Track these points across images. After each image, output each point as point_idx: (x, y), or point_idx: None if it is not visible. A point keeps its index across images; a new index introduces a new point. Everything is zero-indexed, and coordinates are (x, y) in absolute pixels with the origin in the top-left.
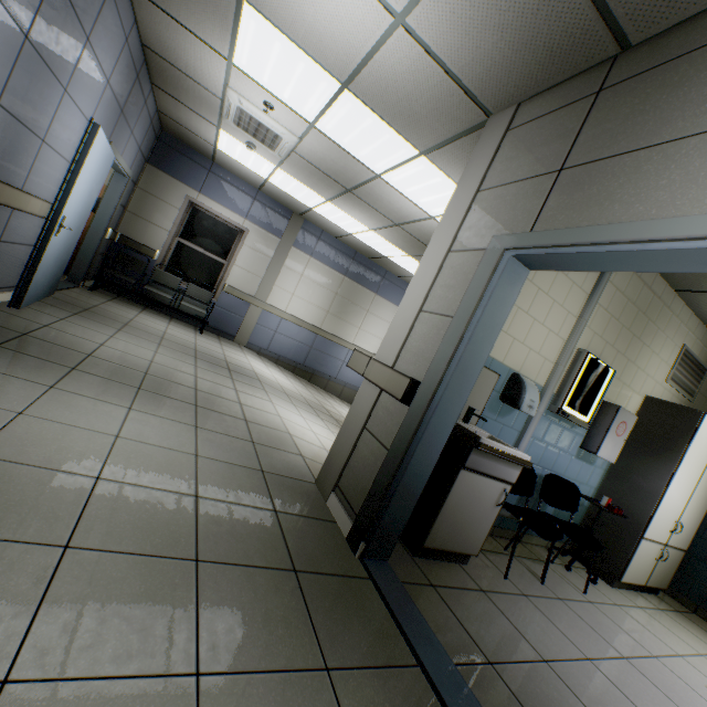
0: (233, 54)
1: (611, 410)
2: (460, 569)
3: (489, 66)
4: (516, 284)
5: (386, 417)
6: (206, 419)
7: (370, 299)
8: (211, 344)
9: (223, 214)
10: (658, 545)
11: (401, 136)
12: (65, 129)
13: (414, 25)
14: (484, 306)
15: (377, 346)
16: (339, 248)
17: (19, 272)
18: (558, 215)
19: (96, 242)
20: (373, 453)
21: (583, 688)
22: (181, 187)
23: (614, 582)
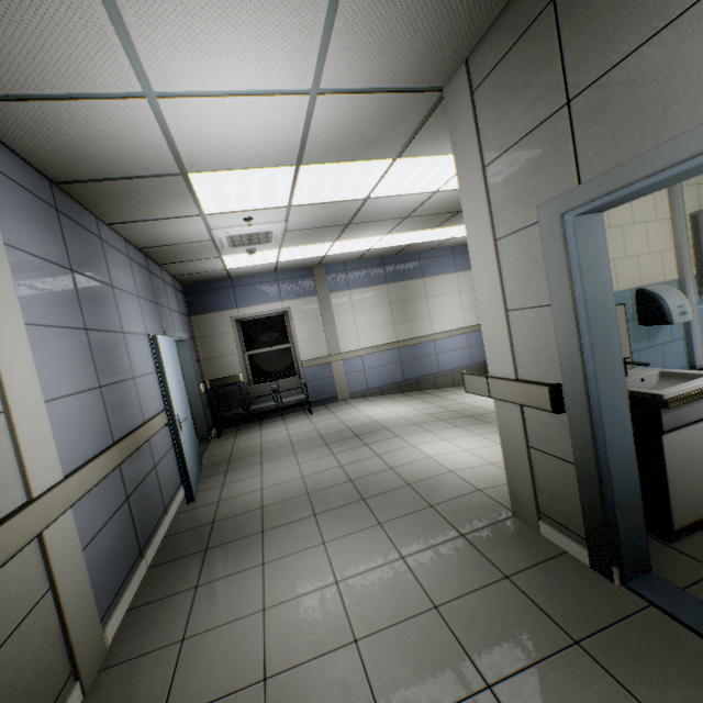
0: (201, 209)
1: None
2: None
3: (417, 59)
4: (597, 236)
5: (545, 430)
6: (380, 509)
7: (421, 286)
8: (326, 419)
9: (264, 311)
10: None
11: (368, 161)
12: (139, 356)
13: (329, 86)
14: (580, 282)
15: (455, 320)
16: (366, 265)
17: (176, 472)
18: (602, 151)
19: (199, 401)
20: (558, 471)
21: None
22: (223, 315)
23: None
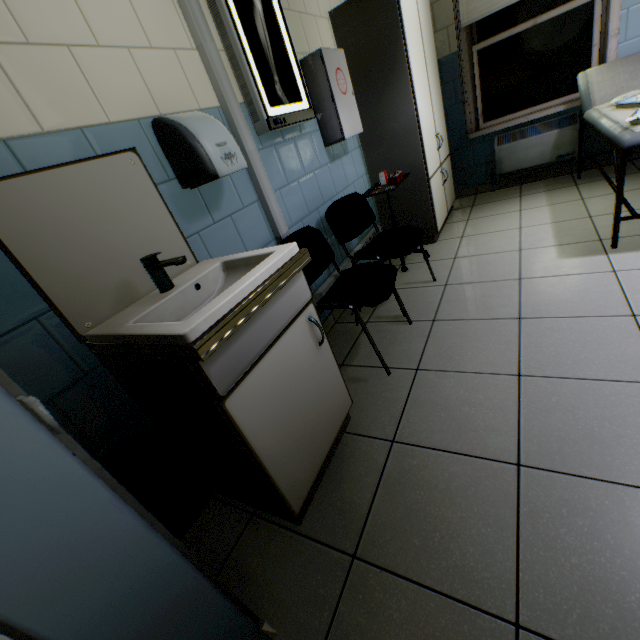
0: None
1: (316, 65)
2: (352, 443)
3: None
4: None
5: None
6: None
7: None
8: None
9: None
10: (438, 171)
11: None
12: None
13: None
14: None
15: None
16: None
17: None
18: None
19: None
20: None
21: (567, 443)
22: None
23: (435, 237)
